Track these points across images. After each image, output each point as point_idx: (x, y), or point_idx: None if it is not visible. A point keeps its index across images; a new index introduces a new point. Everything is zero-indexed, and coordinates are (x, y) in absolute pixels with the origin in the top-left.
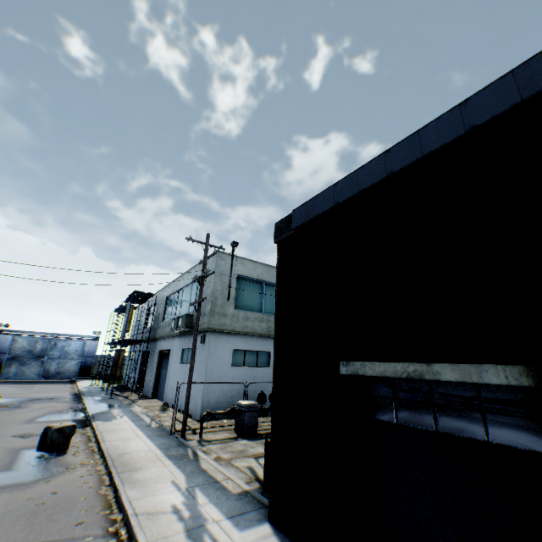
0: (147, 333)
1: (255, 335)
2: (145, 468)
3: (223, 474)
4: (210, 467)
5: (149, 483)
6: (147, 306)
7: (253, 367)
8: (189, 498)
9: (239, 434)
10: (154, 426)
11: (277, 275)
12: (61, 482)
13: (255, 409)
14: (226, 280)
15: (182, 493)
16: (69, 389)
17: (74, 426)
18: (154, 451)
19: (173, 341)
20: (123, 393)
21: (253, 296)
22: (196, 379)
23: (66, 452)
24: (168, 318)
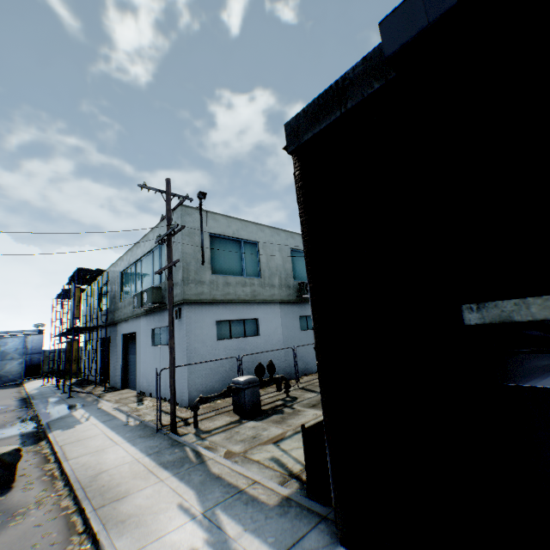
0: (104, 317)
1: (239, 302)
2: (134, 492)
3: (245, 478)
4: (224, 471)
5: (146, 517)
6: (98, 287)
7: (241, 337)
8: (213, 531)
9: (241, 416)
10: (133, 424)
11: (300, 199)
12: (3, 545)
13: (255, 384)
14: (197, 241)
15: (200, 524)
16: (14, 395)
17: (17, 450)
18: (141, 462)
19: (138, 322)
20: (85, 388)
21: (231, 258)
22: (176, 361)
23: (11, 488)
24: (128, 297)
